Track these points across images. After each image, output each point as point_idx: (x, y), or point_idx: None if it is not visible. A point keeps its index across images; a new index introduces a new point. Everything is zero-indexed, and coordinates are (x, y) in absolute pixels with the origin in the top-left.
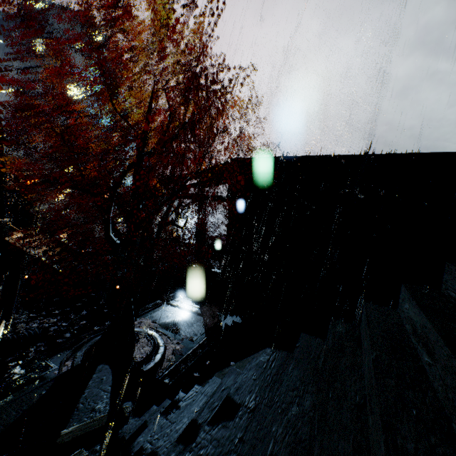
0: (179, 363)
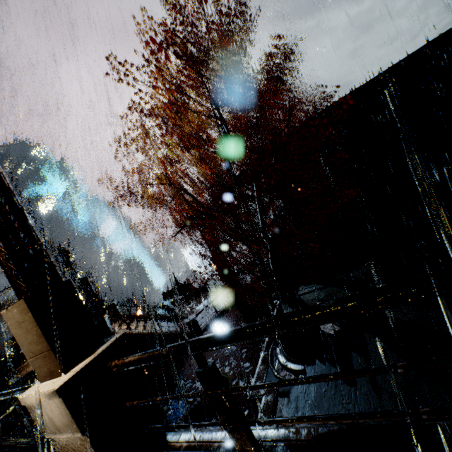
0: None
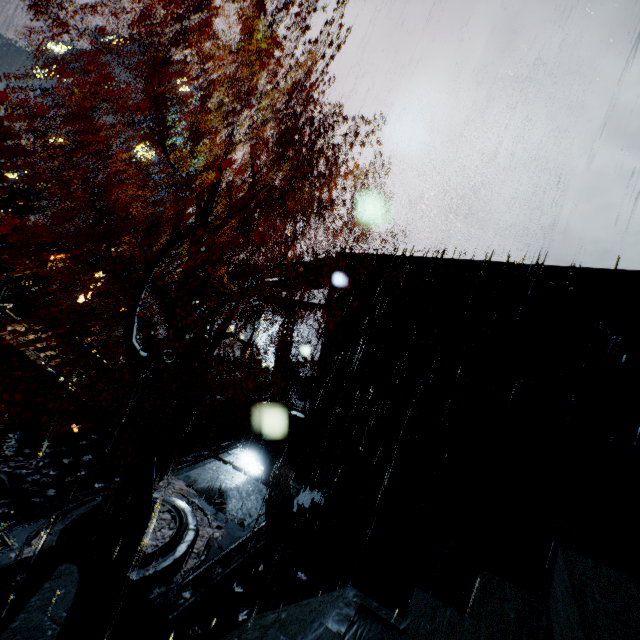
0: (213, 564)
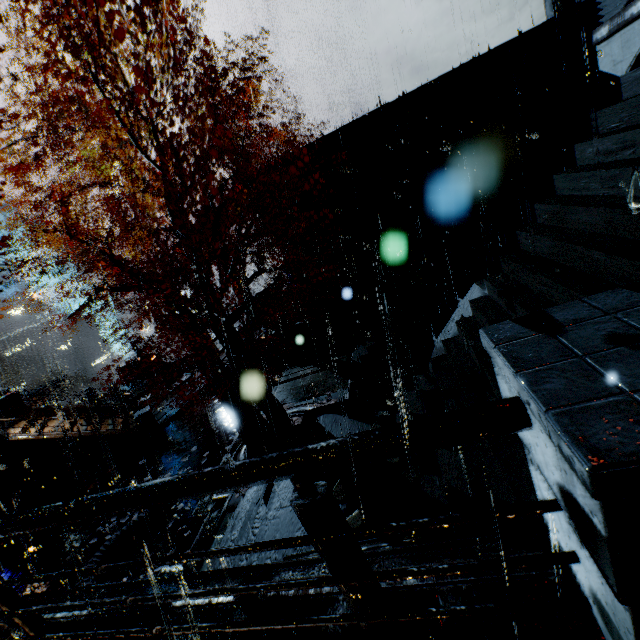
0: None
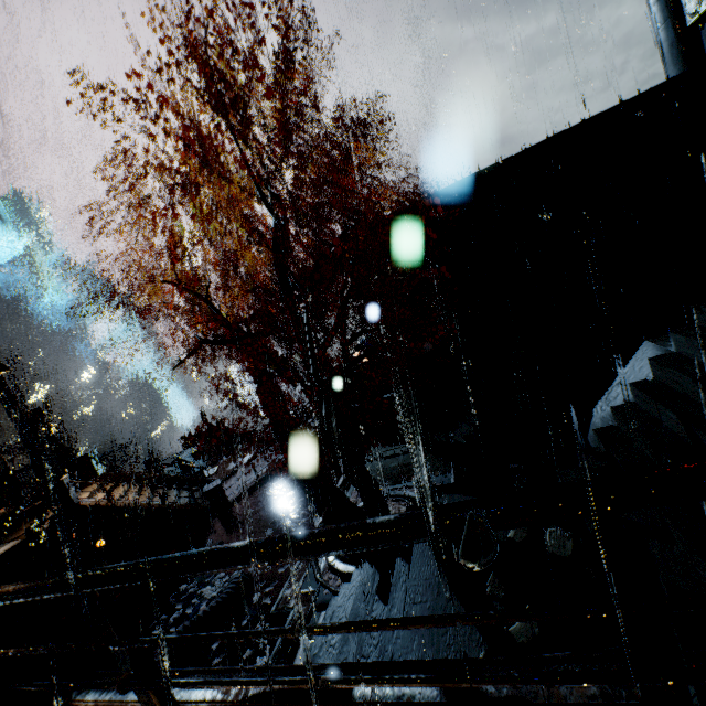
0: None
